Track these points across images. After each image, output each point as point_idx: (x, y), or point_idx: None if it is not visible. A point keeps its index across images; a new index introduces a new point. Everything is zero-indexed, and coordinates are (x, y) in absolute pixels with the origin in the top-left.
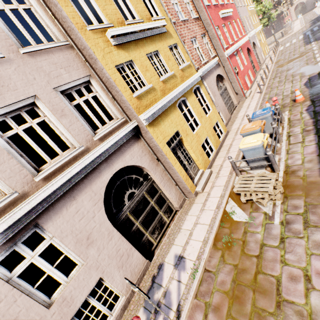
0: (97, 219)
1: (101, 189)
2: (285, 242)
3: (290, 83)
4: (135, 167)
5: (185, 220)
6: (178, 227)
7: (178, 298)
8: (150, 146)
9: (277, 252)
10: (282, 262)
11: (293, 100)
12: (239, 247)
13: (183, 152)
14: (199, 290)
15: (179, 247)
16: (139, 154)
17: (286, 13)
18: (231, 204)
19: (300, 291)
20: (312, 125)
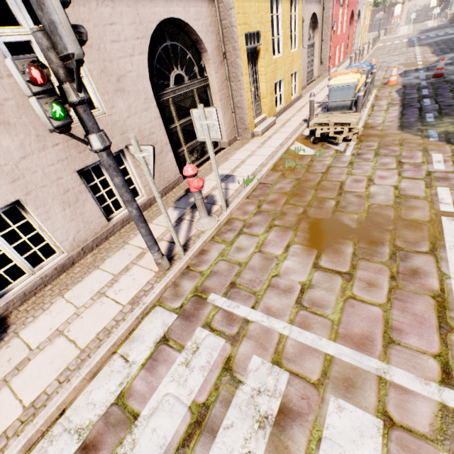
0: (136, 65)
1: (149, 22)
2: (354, 164)
3: (384, 72)
4: (194, 44)
5: (235, 153)
6: (224, 158)
7: (225, 198)
8: (222, 26)
9: (345, 170)
10: (348, 174)
11: (384, 84)
12: (304, 169)
13: (254, 73)
14: (251, 194)
15: (227, 170)
16: (206, 23)
17: (397, 11)
18: (297, 145)
19: (362, 186)
20: (399, 101)
